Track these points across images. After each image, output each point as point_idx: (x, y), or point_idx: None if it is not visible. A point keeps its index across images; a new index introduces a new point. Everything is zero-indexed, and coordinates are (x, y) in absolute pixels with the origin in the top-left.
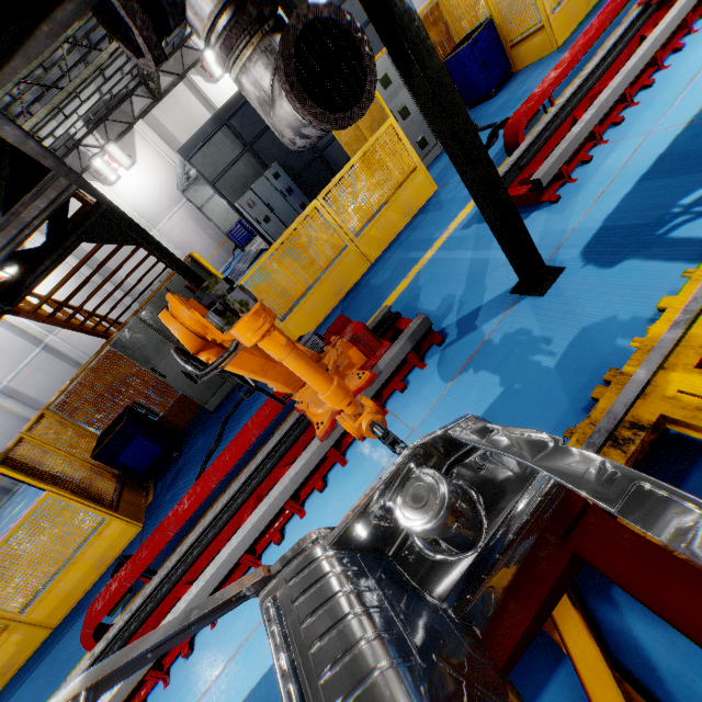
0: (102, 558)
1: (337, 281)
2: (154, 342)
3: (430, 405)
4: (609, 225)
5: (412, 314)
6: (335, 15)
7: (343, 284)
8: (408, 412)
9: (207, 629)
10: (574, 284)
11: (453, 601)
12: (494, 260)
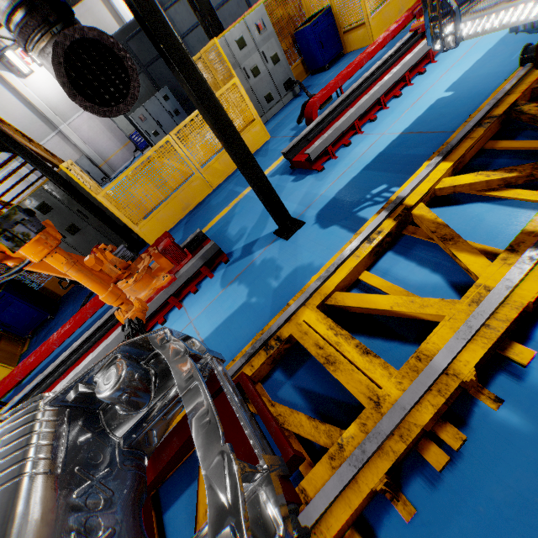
0: None
1: (184, 199)
2: None
3: (206, 305)
4: (337, 197)
5: (221, 236)
6: (99, 36)
7: (190, 202)
8: (193, 309)
9: None
10: (304, 236)
11: (126, 437)
12: None
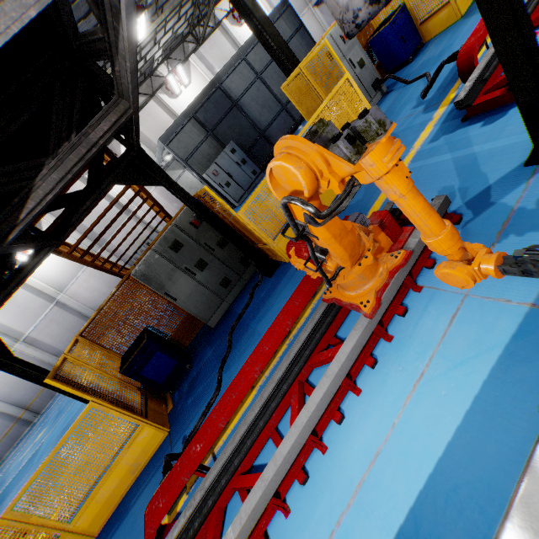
0: (136, 463)
1: None
2: (166, 271)
3: None
4: None
5: None
6: None
7: None
8: None
9: (280, 517)
10: None
11: None
12: (484, 151)
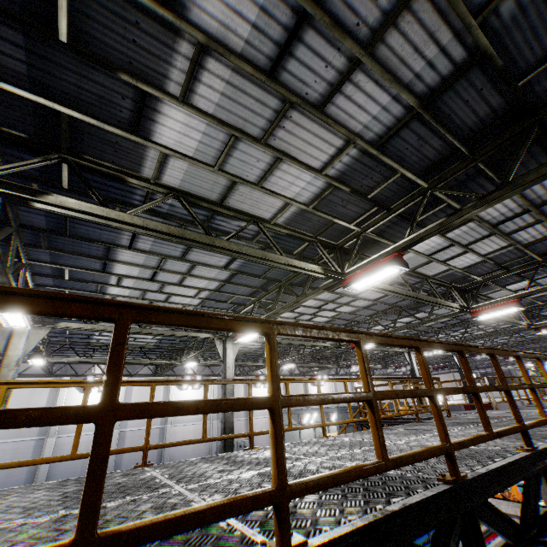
0: None
1: None
2: None
3: None
4: None
5: None
6: None
7: None
8: None
9: None
10: None
11: None
12: None
